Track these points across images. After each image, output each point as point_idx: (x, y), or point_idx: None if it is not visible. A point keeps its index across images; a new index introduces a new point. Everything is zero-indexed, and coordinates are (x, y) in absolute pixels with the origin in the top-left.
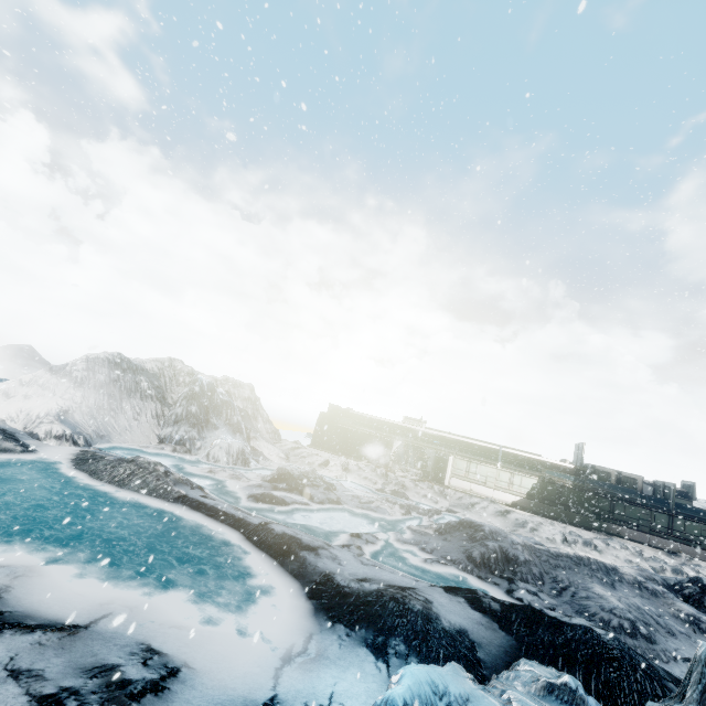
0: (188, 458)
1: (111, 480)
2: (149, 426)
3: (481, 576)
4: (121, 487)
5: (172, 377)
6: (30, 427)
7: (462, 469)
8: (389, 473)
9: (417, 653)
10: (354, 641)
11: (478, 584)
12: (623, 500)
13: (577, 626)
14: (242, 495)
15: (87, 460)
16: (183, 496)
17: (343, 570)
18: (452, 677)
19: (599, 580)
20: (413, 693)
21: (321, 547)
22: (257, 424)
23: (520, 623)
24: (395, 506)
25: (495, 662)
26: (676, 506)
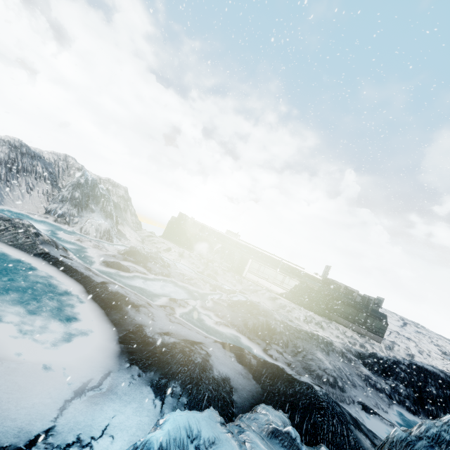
0: (65, 228)
1: None
2: (39, 200)
3: (250, 337)
4: None
5: (65, 169)
6: None
7: (255, 268)
8: (209, 263)
9: (188, 394)
10: (143, 381)
11: (247, 342)
12: (344, 302)
13: (303, 383)
14: (97, 260)
15: None
16: (45, 253)
17: (153, 325)
18: (207, 423)
19: (321, 349)
20: (170, 437)
21: (143, 306)
22: (126, 215)
23: (267, 376)
24: (207, 284)
25: (244, 403)
26: (372, 310)
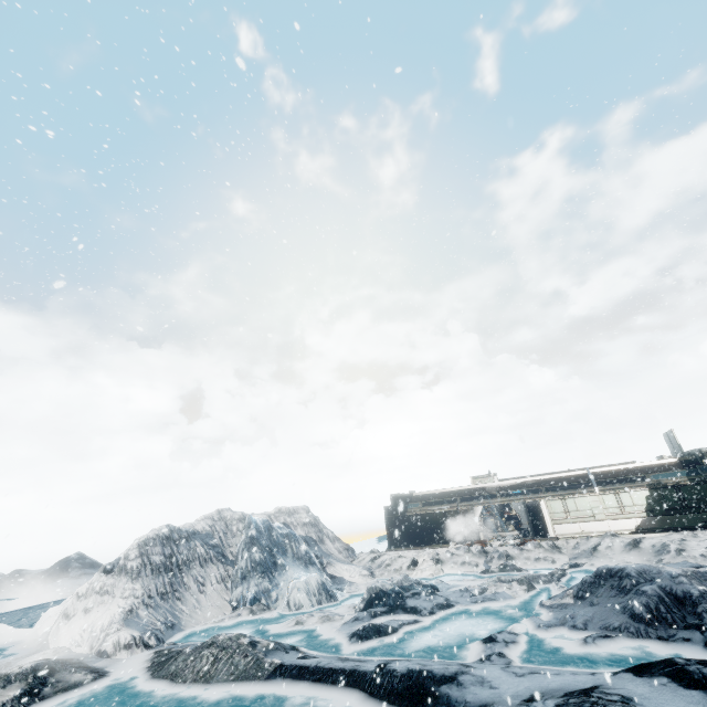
0: (268, 616)
1: (196, 677)
2: (217, 594)
3: (662, 636)
4: (209, 681)
5: (225, 530)
6: (96, 645)
7: (560, 511)
8: (486, 547)
9: None
10: None
11: (664, 648)
12: None
13: None
14: (341, 639)
15: (164, 662)
16: (279, 667)
17: (500, 695)
18: None
19: None
20: None
21: (459, 672)
22: (326, 546)
23: None
24: (512, 585)
25: None
26: None
